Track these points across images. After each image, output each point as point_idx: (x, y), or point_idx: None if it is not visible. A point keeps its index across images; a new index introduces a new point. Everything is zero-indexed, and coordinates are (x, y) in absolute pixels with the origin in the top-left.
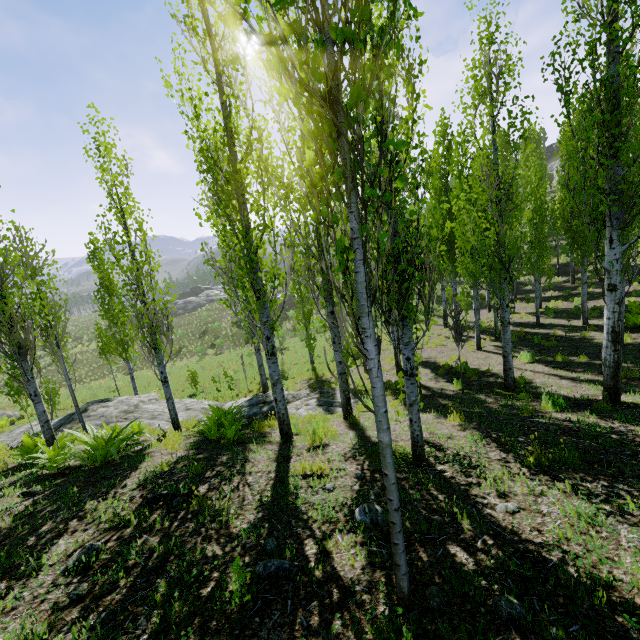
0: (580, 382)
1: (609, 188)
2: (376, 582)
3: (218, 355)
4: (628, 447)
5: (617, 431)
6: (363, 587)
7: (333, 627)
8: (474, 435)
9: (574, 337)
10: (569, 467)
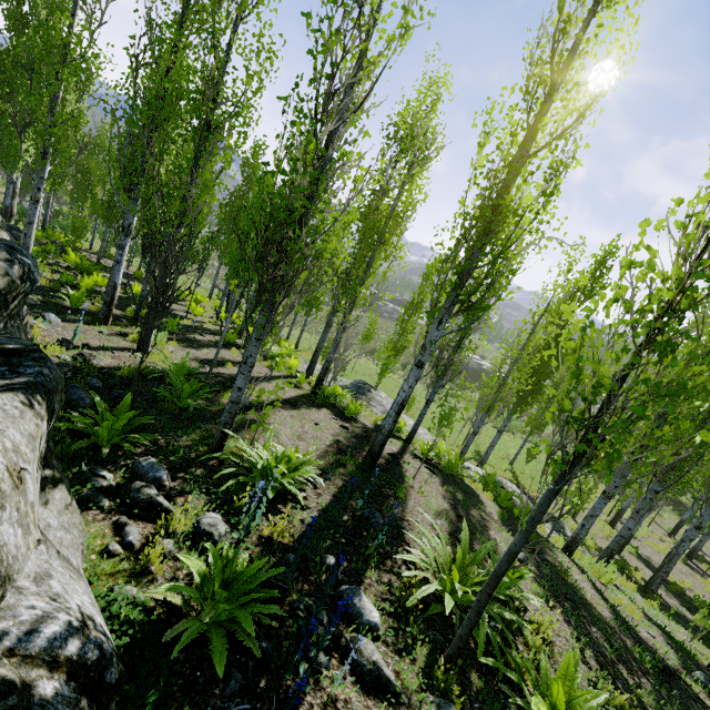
0: None
1: None
2: None
3: None
4: None
5: None
6: None
7: None
8: None
9: None
10: None
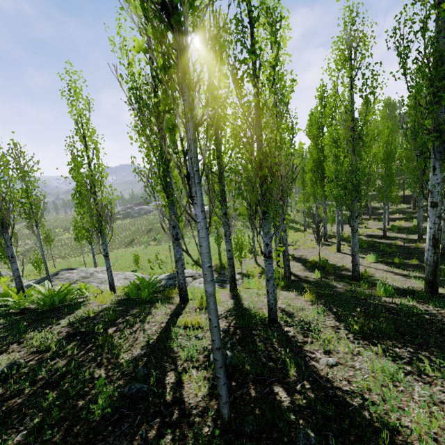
0: (409, 278)
1: (433, 127)
2: (209, 408)
3: (157, 246)
4: (436, 325)
5: (430, 313)
6: (198, 411)
7: (161, 440)
8: (319, 308)
9: (410, 246)
10: (385, 336)
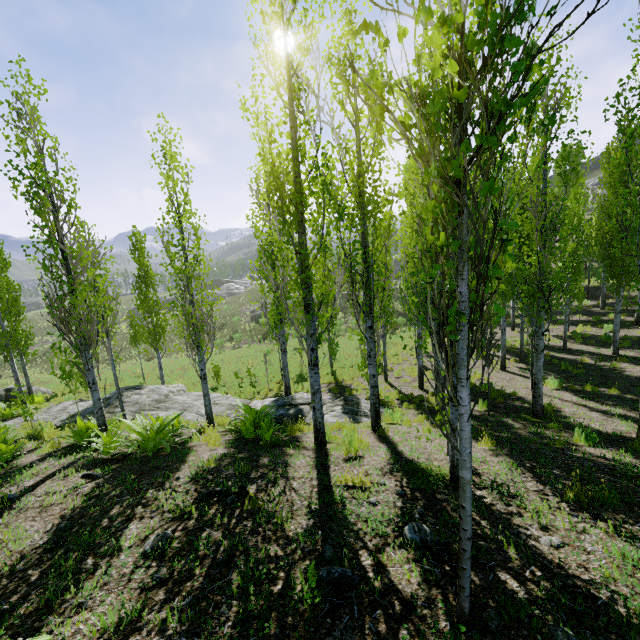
0: (611, 416)
1: None
2: (434, 599)
3: (236, 349)
4: None
5: None
6: (422, 602)
7: (403, 636)
8: (507, 462)
9: (603, 367)
10: (609, 507)
